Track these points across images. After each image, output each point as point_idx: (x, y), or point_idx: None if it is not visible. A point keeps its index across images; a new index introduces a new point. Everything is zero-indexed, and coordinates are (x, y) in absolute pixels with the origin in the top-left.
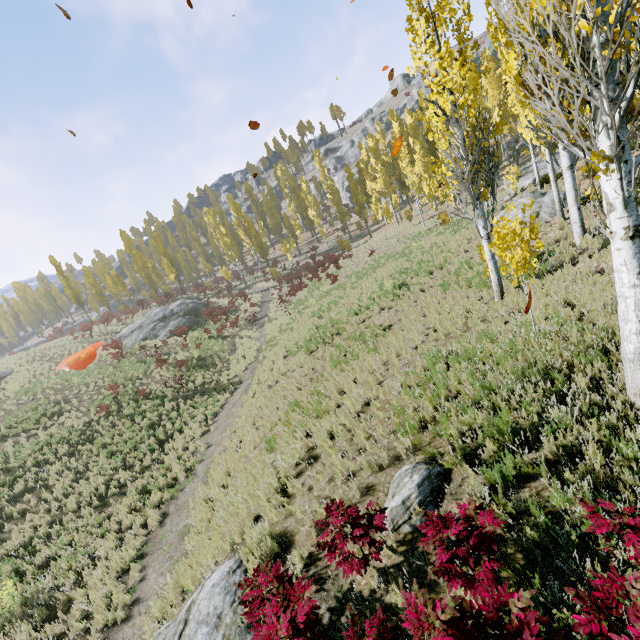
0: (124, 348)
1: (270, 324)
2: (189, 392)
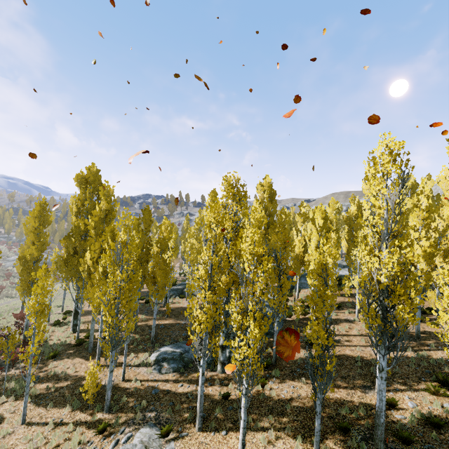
0: (3, 266)
1: (61, 284)
2: (4, 294)
